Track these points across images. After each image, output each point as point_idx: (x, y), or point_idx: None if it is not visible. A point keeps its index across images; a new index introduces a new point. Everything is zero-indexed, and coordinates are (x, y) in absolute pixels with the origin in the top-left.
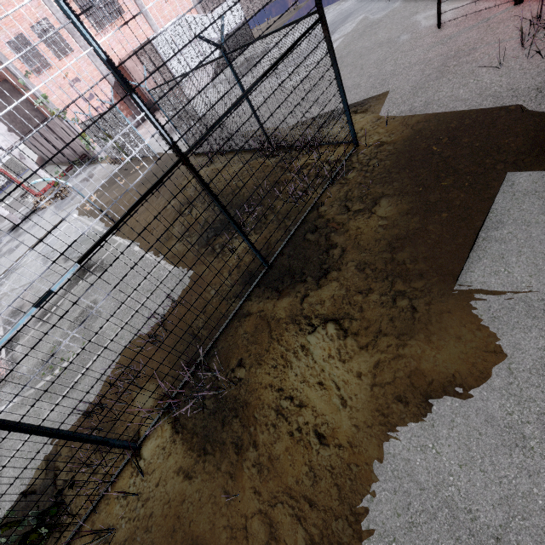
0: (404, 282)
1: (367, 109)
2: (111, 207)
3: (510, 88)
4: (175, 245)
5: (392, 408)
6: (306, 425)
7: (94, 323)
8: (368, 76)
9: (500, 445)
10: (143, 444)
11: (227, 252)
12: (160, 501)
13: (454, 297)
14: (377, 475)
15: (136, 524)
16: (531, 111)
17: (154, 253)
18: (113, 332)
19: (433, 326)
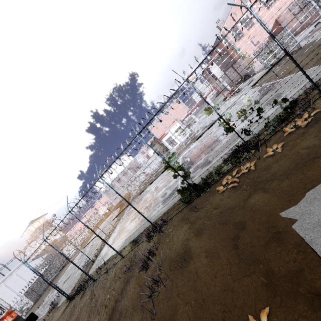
0: None
1: None
2: (272, 77)
3: None
4: None
5: None
6: None
7: (280, 96)
8: None
9: None
10: None
11: None
12: None
13: None
14: None
15: None
16: None
17: (312, 67)
18: (294, 91)
19: None
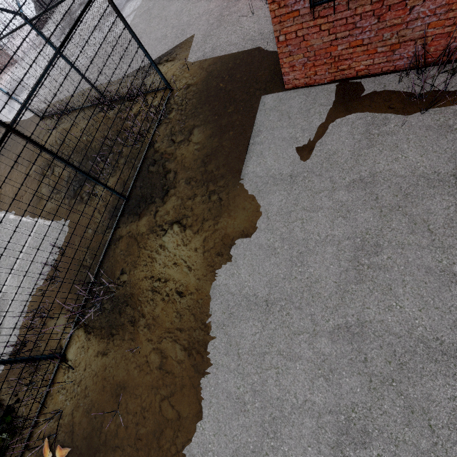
0: (213, 184)
1: (175, 57)
2: None
3: (260, 32)
4: (48, 204)
5: (215, 261)
6: (170, 291)
7: None
8: (171, 27)
9: (265, 257)
10: (67, 352)
11: (93, 197)
12: (90, 377)
13: (240, 185)
14: (212, 299)
15: (77, 398)
16: (271, 49)
17: (30, 216)
18: (14, 290)
19: (231, 206)
